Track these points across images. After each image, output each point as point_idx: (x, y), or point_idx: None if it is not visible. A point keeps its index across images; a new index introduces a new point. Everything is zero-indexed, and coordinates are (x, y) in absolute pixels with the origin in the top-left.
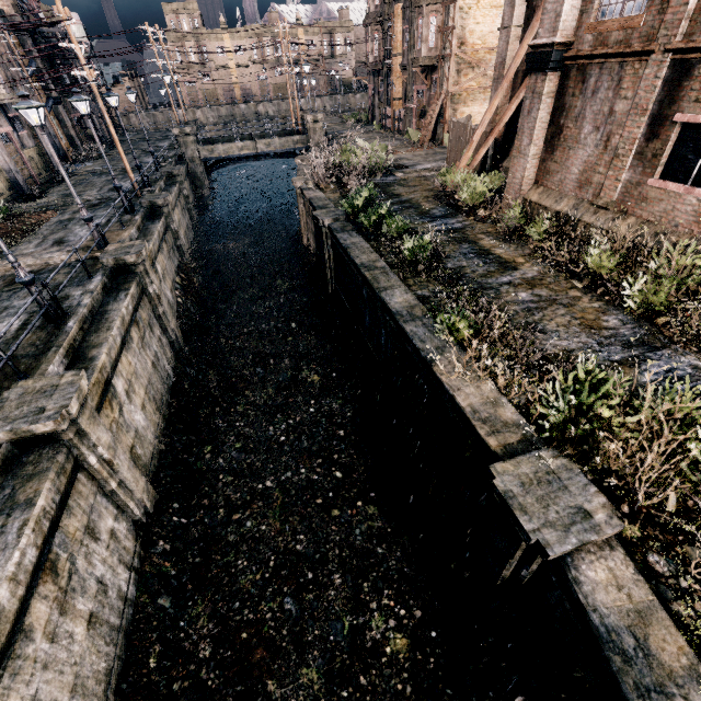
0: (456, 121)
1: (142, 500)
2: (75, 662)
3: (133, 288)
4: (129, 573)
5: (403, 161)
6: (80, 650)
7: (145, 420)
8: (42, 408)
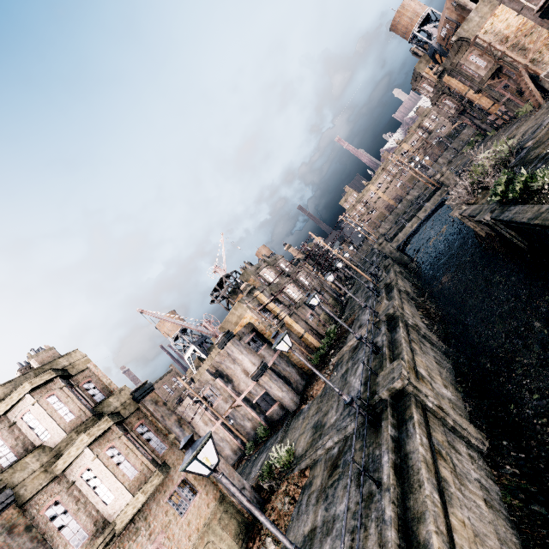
0: (546, 72)
1: (477, 437)
2: (487, 521)
3: (400, 324)
4: (499, 488)
5: (528, 132)
6: (487, 516)
7: (450, 394)
8: (392, 377)
